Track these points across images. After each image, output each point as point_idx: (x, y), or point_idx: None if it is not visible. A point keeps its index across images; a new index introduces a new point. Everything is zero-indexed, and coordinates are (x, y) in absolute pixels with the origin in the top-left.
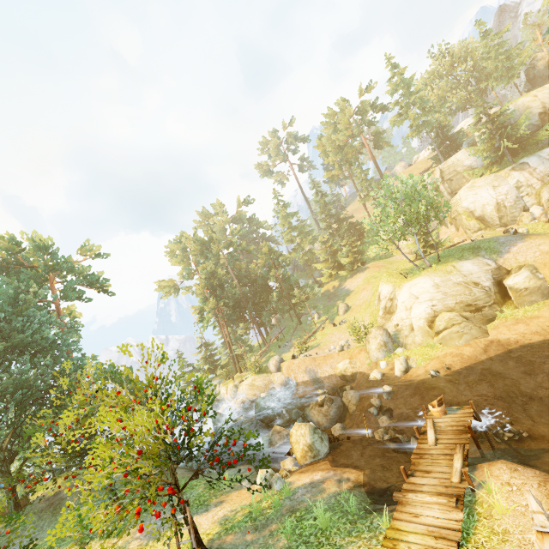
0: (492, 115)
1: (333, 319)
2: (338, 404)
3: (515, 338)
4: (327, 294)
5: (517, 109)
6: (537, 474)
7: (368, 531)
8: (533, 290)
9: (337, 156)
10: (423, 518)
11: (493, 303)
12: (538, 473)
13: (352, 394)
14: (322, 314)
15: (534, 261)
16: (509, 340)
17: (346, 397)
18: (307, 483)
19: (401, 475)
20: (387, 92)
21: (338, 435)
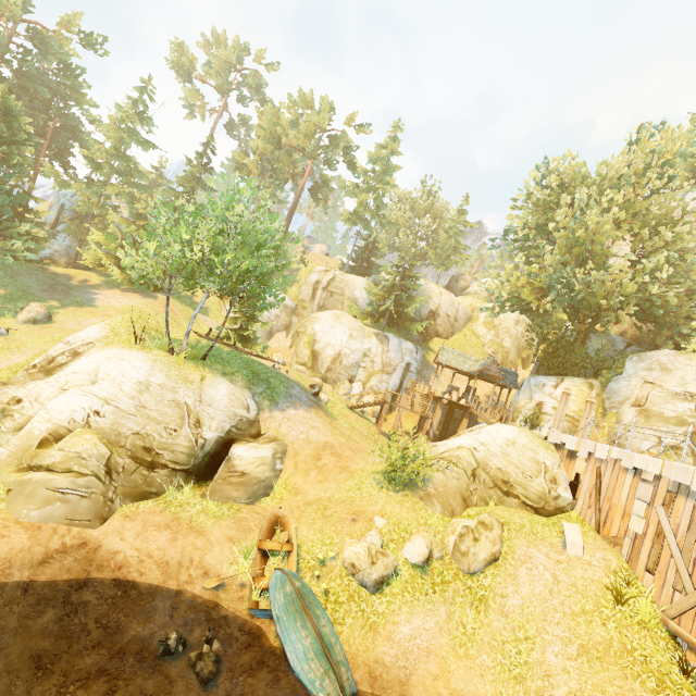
0: (408, 272)
1: None
2: None
3: (128, 558)
4: (59, 280)
5: (425, 289)
6: None
7: None
8: (251, 481)
9: (266, 146)
10: None
11: (185, 469)
12: None
13: None
14: None
15: (293, 442)
16: (114, 558)
17: None
18: None
19: None
20: (369, 152)
21: None
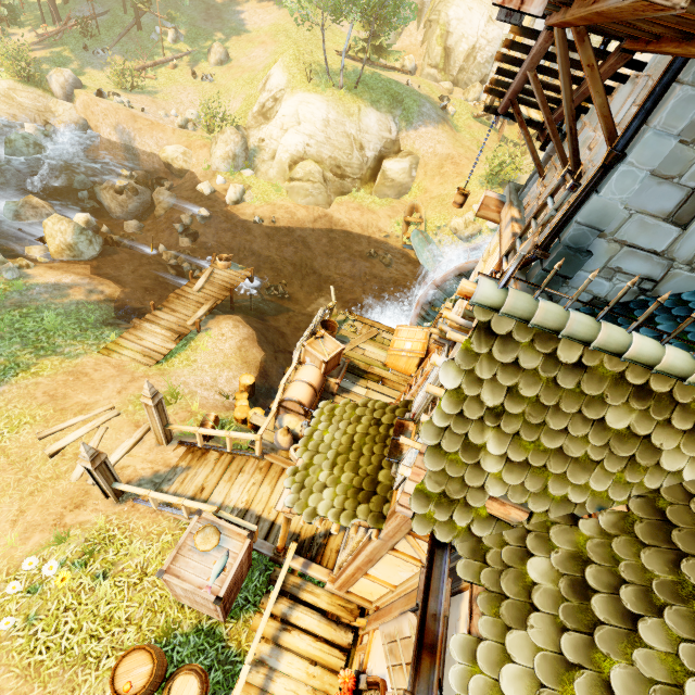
0: None
1: (196, 62)
2: (144, 200)
3: (345, 222)
4: (207, 1)
5: None
6: (249, 333)
7: (95, 339)
8: (397, 185)
9: None
10: (145, 342)
11: (359, 178)
12: (251, 332)
13: (167, 196)
14: (184, 38)
15: (423, 156)
16: (339, 222)
17: (158, 197)
18: (51, 283)
19: (159, 302)
20: None
21: (130, 233)
